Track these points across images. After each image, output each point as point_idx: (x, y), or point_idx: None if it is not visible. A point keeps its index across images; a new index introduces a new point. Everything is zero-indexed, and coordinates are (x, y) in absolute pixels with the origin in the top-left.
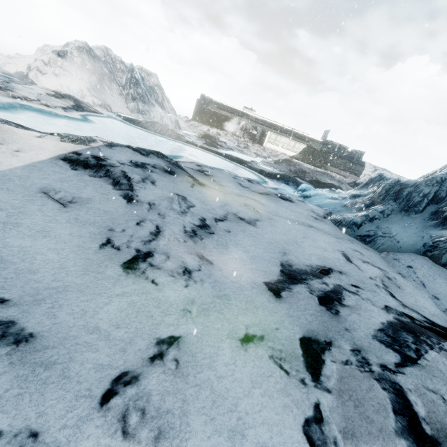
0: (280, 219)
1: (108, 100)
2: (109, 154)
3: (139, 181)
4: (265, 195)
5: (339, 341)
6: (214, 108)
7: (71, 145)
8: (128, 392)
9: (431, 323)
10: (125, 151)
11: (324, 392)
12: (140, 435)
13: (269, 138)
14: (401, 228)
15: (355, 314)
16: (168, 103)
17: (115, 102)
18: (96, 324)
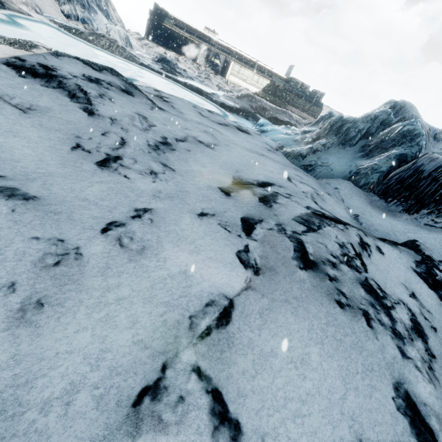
0: (236, 147)
1: None
2: (57, 64)
3: (96, 96)
4: (224, 126)
5: (268, 220)
6: (171, 25)
7: (10, 49)
8: (119, 230)
9: (337, 218)
10: (74, 64)
11: (252, 241)
12: (131, 247)
13: (233, 70)
14: (337, 159)
15: (283, 208)
16: (114, 12)
17: (44, 1)
18: (84, 197)
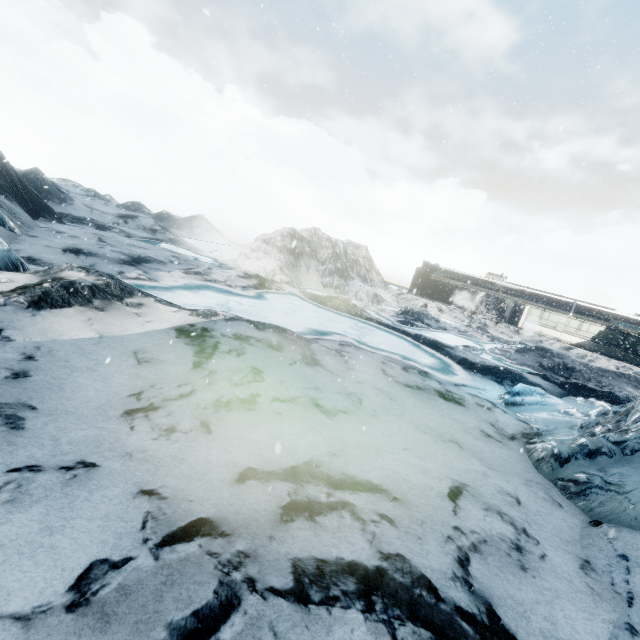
0: (394, 420)
1: (302, 276)
2: (220, 326)
3: (224, 351)
4: (415, 389)
5: (241, 539)
6: (440, 277)
7: (194, 318)
8: (26, 474)
9: (485, 623)
10: (240, 325)
11: (152, 556)
12: (4, 494)
13: (529, 315)
14: None
15: (310, 532)
16: (377, 275)
17: (309, 278)
18: (61, 437)
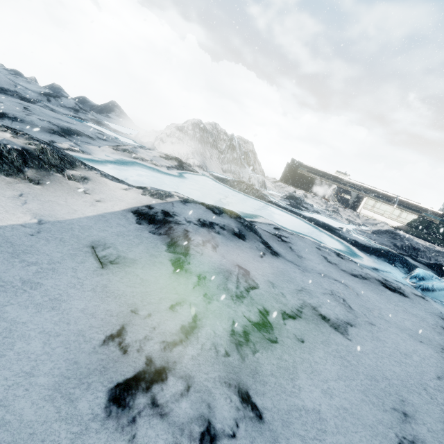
0: (387, 327)
1: (207, 162)
2: (180, 209)
3: (198, 243)
4: (361, 278)
5: None
6: (304, 171)
7: (149, 199)
8: None
9: None
10: (197, 208)
11: None
12: None
13: (366, 204)
14: None
15: None
16: (259, 166)
17: (212, 163)
18: None
